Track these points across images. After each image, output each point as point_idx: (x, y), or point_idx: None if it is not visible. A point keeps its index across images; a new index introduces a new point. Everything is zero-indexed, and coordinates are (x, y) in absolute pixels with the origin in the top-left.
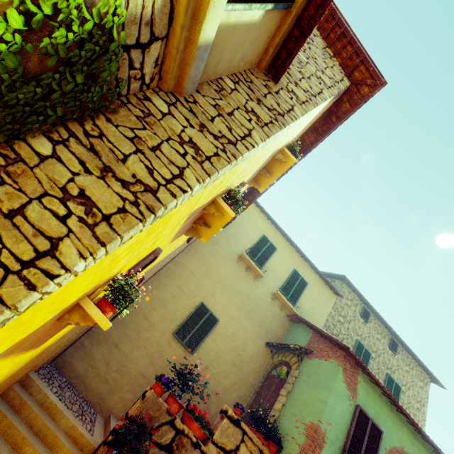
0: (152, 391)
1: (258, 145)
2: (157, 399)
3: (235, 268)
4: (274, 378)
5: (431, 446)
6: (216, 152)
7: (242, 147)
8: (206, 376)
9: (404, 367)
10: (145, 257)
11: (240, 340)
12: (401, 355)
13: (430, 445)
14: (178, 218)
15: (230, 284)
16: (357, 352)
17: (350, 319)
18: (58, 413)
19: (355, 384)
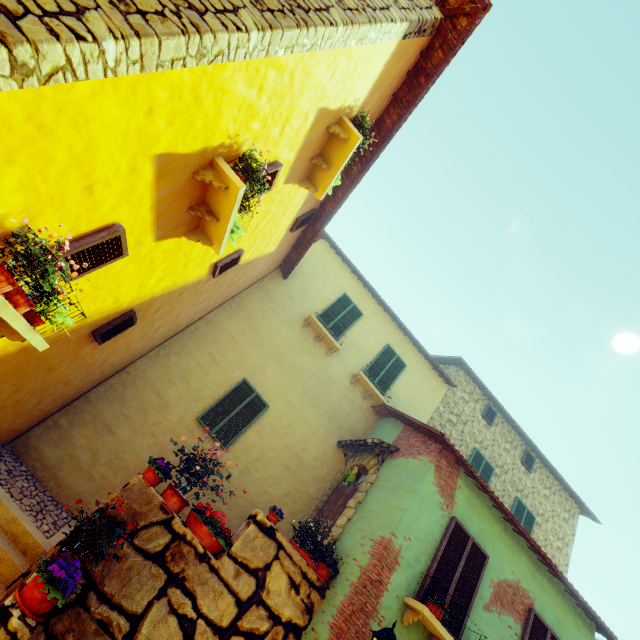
0: (139, 476)
1: (249, 32)
2: (147, 488)
3: (298, 336)
4: (345, 489)
5: (562, 584)
6: (160, 10)
7: (214, 22)
8: (228, 464)
9: (542, 491)
10: (92, 232)
11: (300, 435)
12: (538, 473)
13: (559, 579)
14: (118, 141)
15: (289, 357)
16: (474, 464)
17: (467, 419)
18: None
19: (453, 489)
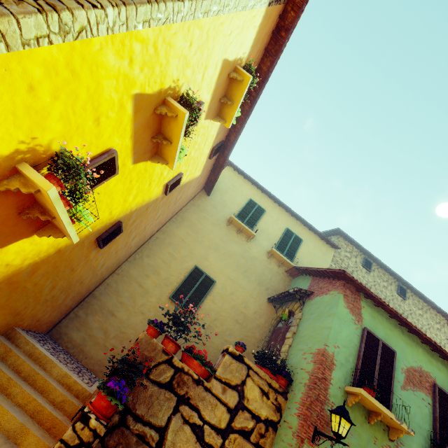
0: (144, 332)
1: (184, 1)
2: (151, 340)
3: (225, 232)
4: (280, 329)
5: None
6: None
7: None
8: (201, 316)
9: (417, 311)
10: (98, 155)
11: (241, 298)
12: (411, 300)
13: None
14: (113, 84)
15: (222, 247)
16: None
17: (352, 270)
18: (48, 363)
19: (359, 309)
